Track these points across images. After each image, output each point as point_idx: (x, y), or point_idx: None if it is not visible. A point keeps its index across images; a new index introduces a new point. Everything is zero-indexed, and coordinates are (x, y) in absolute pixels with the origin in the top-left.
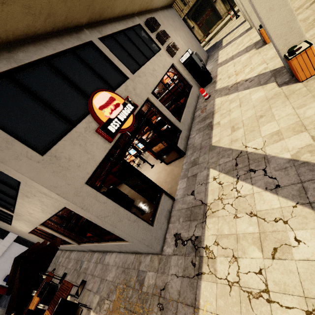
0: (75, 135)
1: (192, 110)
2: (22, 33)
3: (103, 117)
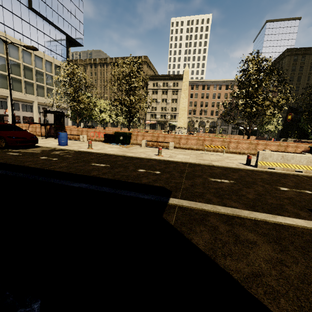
0: (1, 110)
1: None
2: None
3: (7, 111)
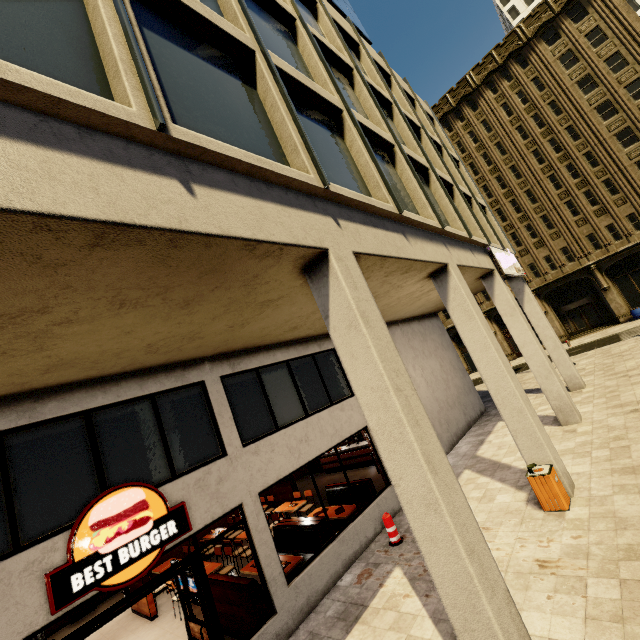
0: None
1: (351, 553)
2: (78, 380)
3: (83, 547)
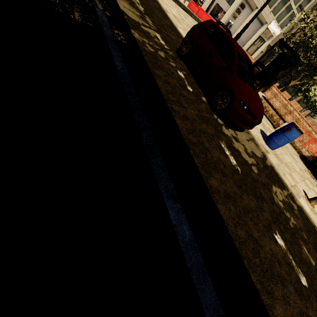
0: None
1: None
2: None
3: None
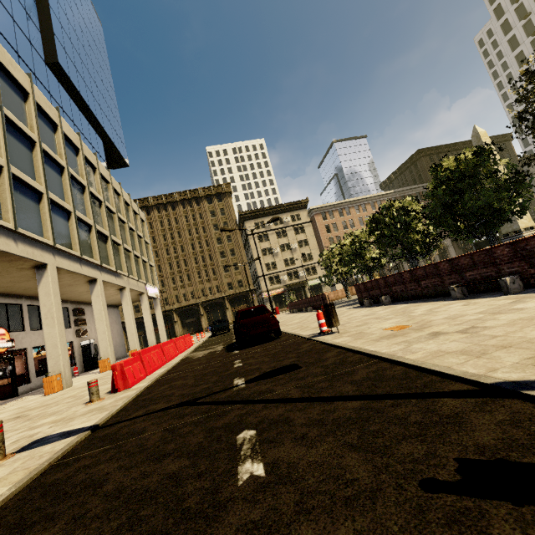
0: None
1: None
2: None
3: None
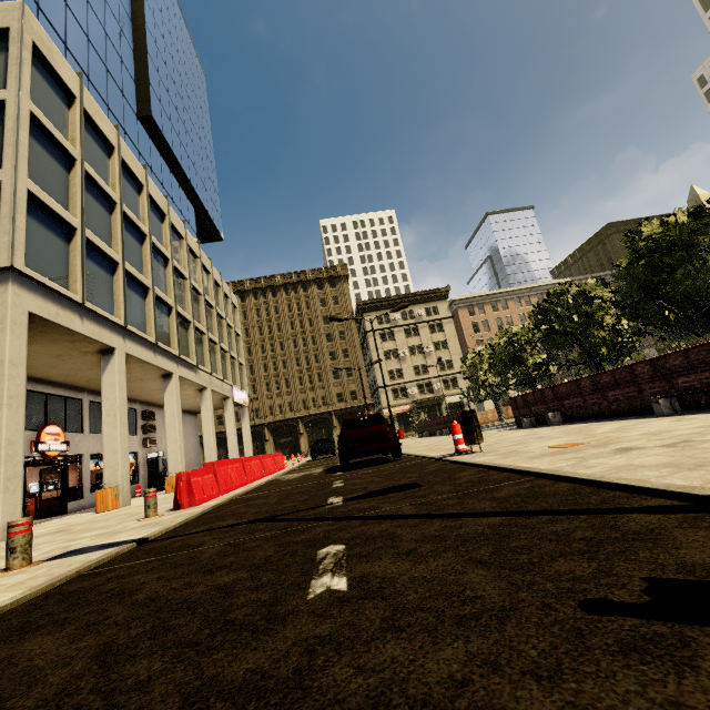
0: None
1: None
2: (52, 381)
3: (43, 438)
